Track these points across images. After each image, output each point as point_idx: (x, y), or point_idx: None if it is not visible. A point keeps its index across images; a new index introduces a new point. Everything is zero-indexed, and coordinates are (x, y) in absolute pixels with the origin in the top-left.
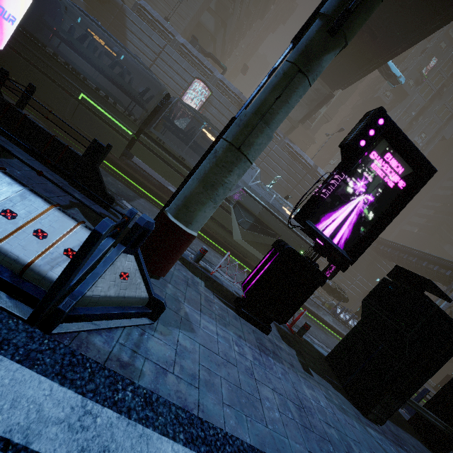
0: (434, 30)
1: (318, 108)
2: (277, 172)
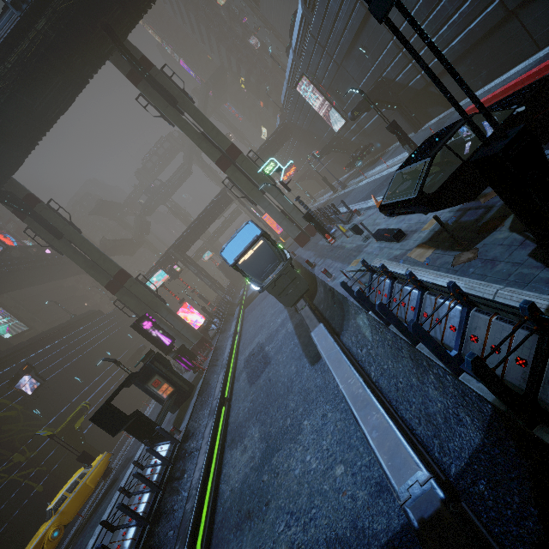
0: (37, 5)
1: None
2: None
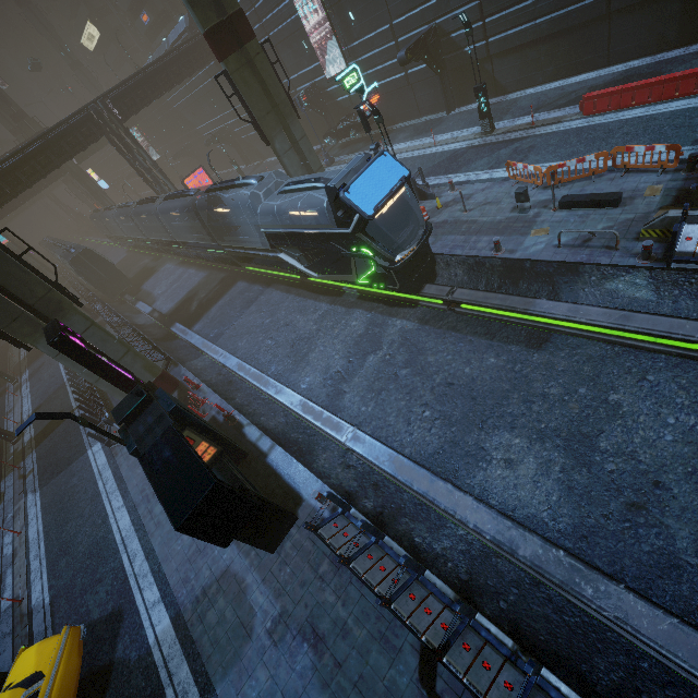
0: None
1: None
2: None
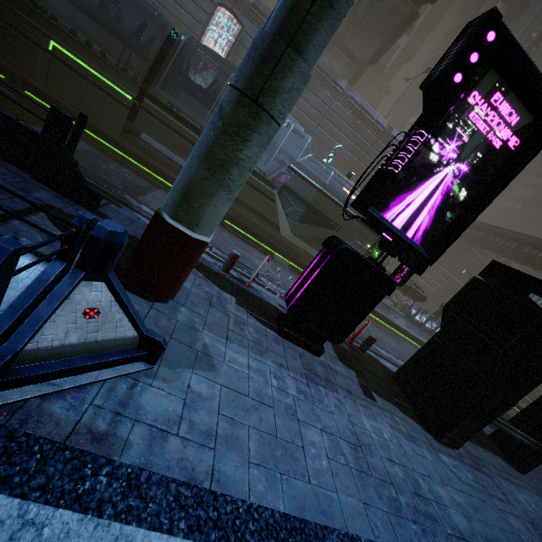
0: None
1: (395, 38)
2: (338, 140)
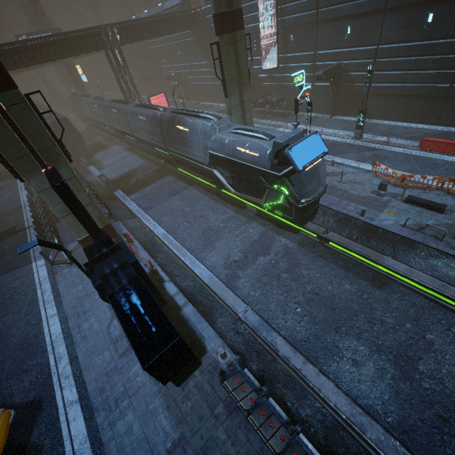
0: None
1: None
2: None
